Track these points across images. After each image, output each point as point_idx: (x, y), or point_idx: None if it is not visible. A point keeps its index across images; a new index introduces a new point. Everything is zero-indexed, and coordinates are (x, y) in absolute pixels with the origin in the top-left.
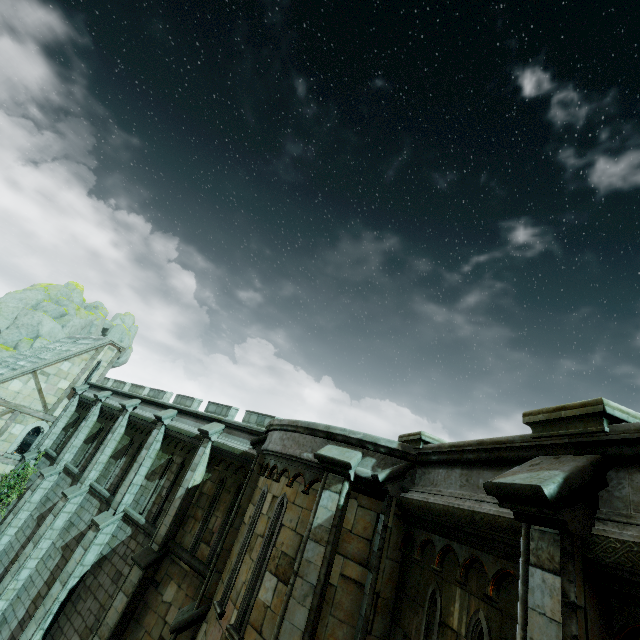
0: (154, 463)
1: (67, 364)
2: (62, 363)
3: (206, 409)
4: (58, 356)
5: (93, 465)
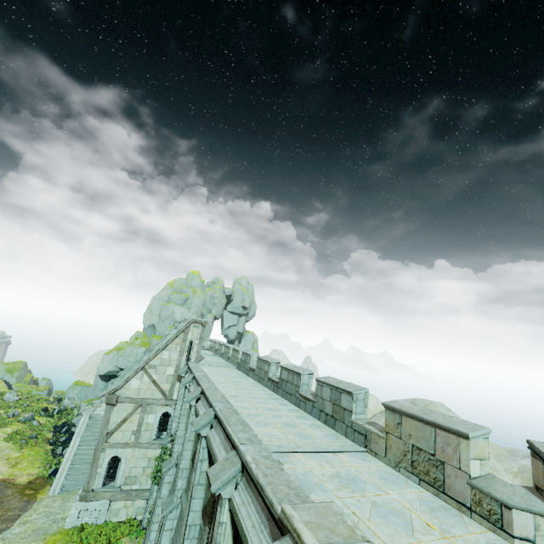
0: (206, 492)
1: (166, 352)
2: (161, 353)
3: (279, 376)
4: (155, 349)
5: (178, 472)
